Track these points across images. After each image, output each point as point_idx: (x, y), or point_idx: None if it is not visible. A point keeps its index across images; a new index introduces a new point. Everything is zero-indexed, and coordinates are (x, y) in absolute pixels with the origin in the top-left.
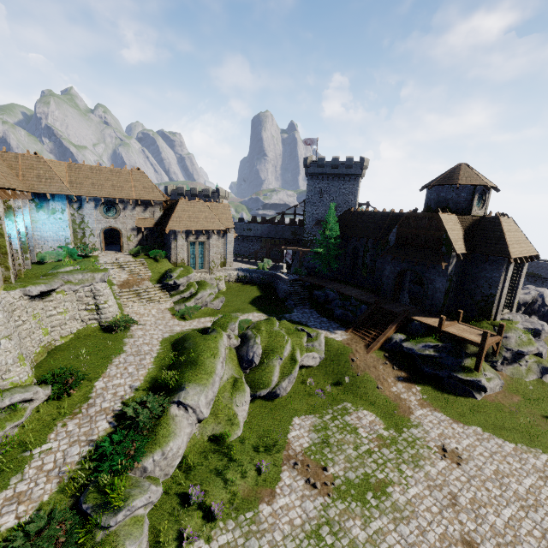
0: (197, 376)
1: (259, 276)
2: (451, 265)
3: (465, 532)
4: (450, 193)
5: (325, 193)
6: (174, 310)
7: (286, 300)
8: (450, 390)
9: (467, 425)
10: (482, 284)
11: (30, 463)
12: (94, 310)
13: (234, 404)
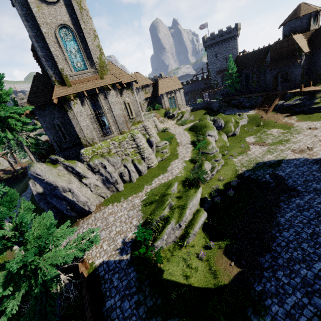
0: (209, 129)
1: (201, 106)
2: (302, 60)
3: (320, 139)
4: (297, 23)
5: (218, 53)
6: (177, 124)
7: (218, 110)
8: (310, 114)
9: (319, 121)
10: (320, 64)
11: (179, 153)
12: (155, 127)
13: (222, 138)
